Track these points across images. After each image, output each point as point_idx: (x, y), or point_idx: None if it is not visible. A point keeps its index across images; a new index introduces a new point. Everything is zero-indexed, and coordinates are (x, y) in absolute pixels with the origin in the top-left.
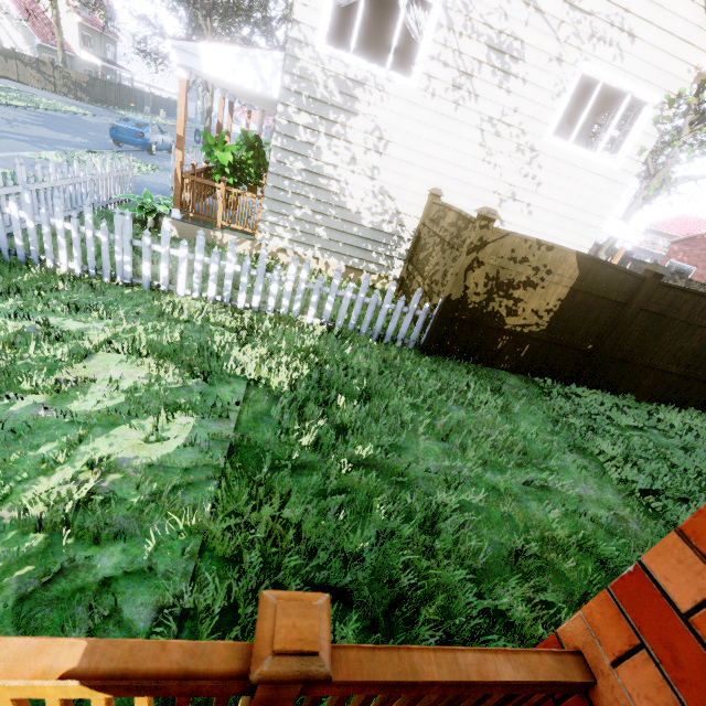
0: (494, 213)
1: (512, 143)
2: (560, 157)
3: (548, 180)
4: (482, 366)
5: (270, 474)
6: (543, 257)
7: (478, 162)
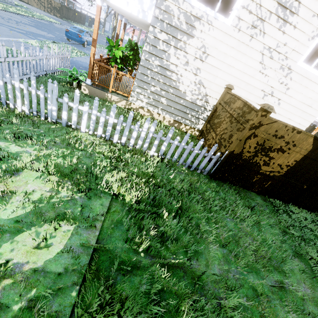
0: (272, 108)
1: (278, 64)
2: (304, 74)
3: (294, 87)
4: (243, 190)
5: (116, 275)
6: (293, 136)
7: (256, 72)
